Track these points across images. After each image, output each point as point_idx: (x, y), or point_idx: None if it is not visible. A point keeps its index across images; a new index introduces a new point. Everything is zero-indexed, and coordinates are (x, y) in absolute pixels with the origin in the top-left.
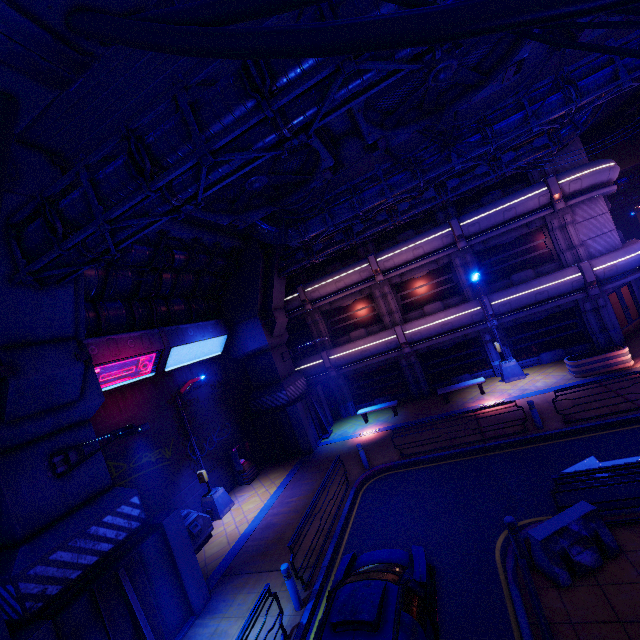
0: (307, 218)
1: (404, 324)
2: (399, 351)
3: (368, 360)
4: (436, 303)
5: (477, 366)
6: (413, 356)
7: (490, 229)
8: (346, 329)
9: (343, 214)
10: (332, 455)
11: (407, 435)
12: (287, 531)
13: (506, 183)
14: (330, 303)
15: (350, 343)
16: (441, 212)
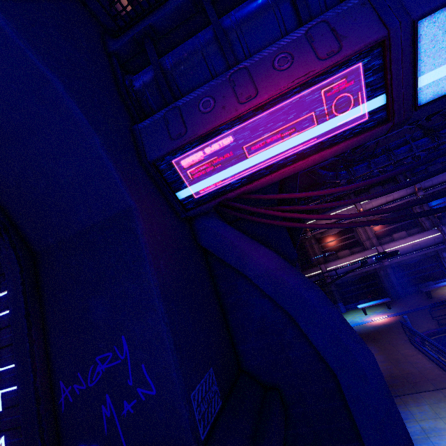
0: (351, 166)
1: (382, 245)
2: (379, 264)
3: (355, 271)
4: (402, 232)
5: (436, 276)
6: (389, 268)
7: (438, 185)
8: (333, 250)
9: (381, 163)
10: (362, 332)
11: (422, 316)
12: (394, 372)
13: (441, 159)
14: (321, 233)
15: (341, 259)
16: (401, 175)
